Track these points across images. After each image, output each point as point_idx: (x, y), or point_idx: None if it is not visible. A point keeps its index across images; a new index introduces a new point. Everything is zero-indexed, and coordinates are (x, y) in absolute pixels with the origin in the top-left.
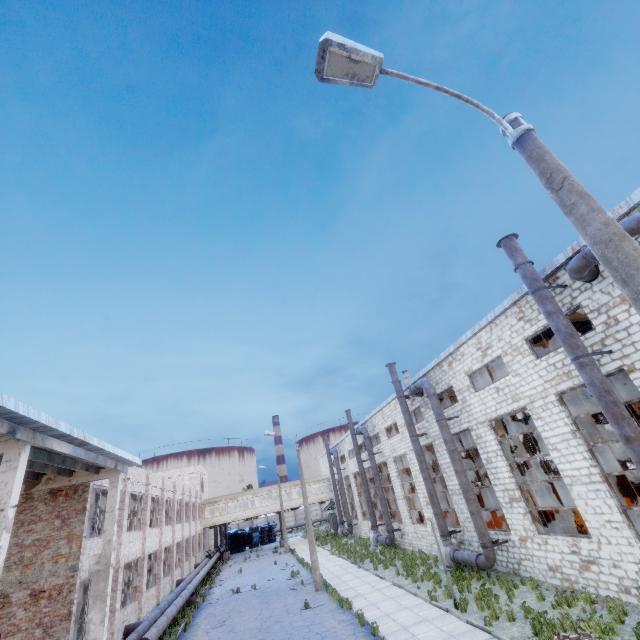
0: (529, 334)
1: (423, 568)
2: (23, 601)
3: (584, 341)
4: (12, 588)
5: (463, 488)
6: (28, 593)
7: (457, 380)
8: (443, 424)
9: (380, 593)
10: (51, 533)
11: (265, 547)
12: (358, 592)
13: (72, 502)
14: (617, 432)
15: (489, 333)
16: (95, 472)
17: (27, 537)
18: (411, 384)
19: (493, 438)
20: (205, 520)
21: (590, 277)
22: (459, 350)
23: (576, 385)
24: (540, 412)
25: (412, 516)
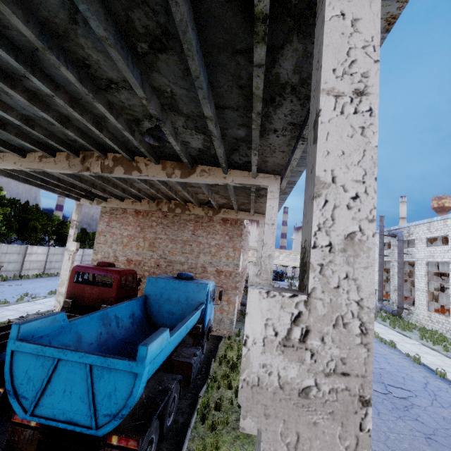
0: None
1: (444, 343)
2: (213, 273)
3: None
4: (207, 264)
5: None
6: (215, 270)
7: None
8: None
9: (413, 346)
10: (224, 243)
11: (279, 282)
12: (391, 338)
13: (234, 229)
14: None
15: None
16: (253, 214)
17: (212, 241)
18: None
19: None
20: (248, 257)
21: None
22: None
23: None
24: None
25: (427, 305)
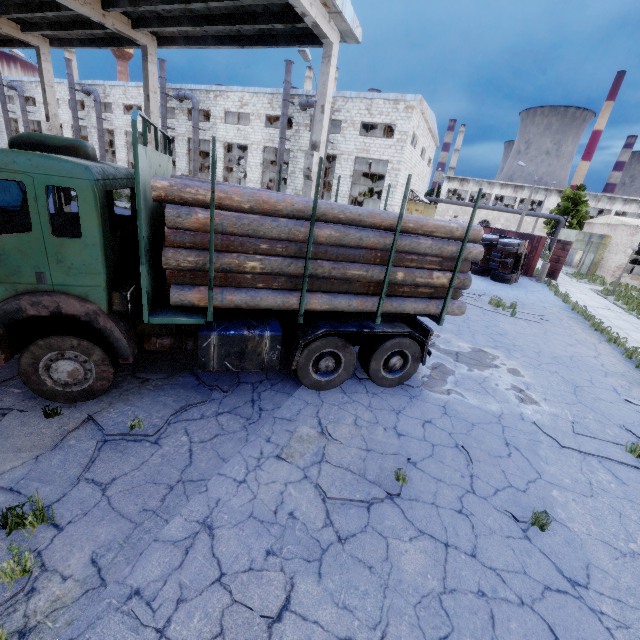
0: (269, 114)
1: None
2: None
3: (286, 132)
4: None
5: (195, 169)
6: None
7: (216, 110)
8: (197, 131)
9: (127, 205)
10: None
11: None
12: None
13: None
14: (277, 169)
15: (251, 98)
16: None
17: None
18: (180, 91)
19: (223, 152)
20: None
21: (304, 110)
22: (227, 93)
23: (273, 147)
24: (253, 150)
25: None
